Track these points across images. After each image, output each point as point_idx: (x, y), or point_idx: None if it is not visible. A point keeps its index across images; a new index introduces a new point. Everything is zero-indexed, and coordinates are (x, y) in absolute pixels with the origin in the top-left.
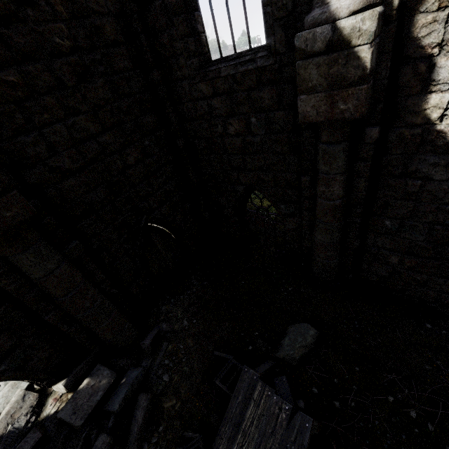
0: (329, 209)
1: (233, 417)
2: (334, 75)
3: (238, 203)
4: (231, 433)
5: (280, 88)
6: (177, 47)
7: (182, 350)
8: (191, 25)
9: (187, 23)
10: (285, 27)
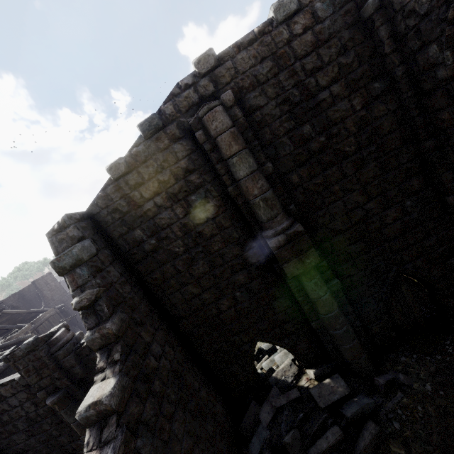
0: None
1: None
2: None
3: None
4: None
5: None
6: None
7: (419, 412)
8: None
9: None
10: None
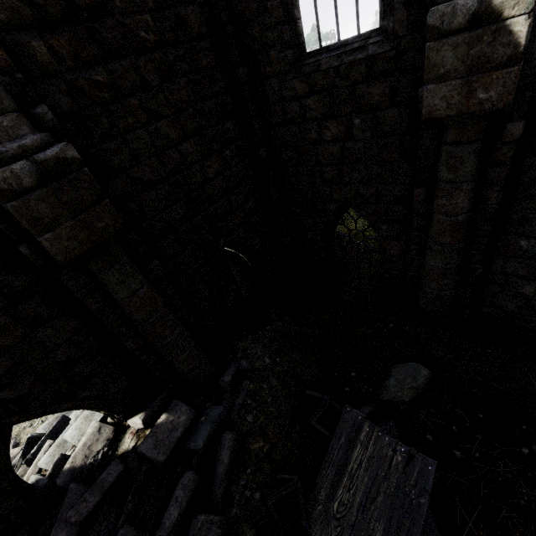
0: (449, 226)
1: (335, 460)
2: (476, 56)
3: (327, 224)
4: (334, 477)
5: (395, 80)
6: (269, 38)
7: (266, 390)
8: (288, 10)
9: (283, 8)
10: (408, 3)
